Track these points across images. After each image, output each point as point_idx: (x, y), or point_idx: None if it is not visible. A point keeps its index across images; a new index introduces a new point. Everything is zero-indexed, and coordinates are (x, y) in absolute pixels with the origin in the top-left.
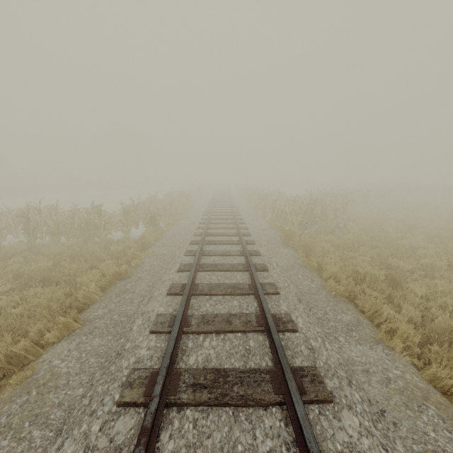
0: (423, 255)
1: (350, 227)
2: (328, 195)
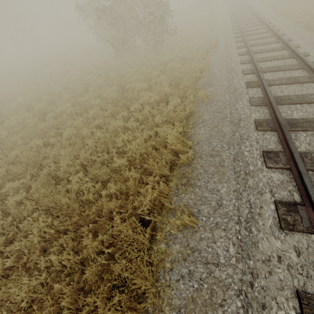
0: None
1: None
2: None
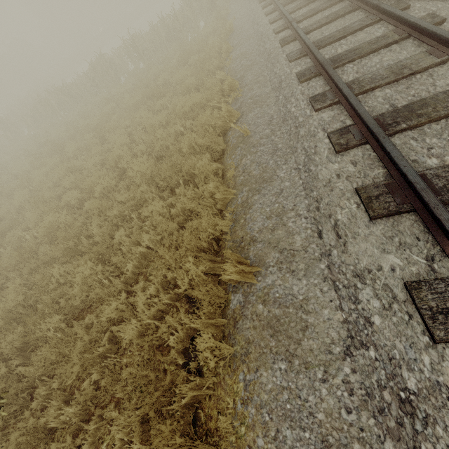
0: None
1: None
2: None
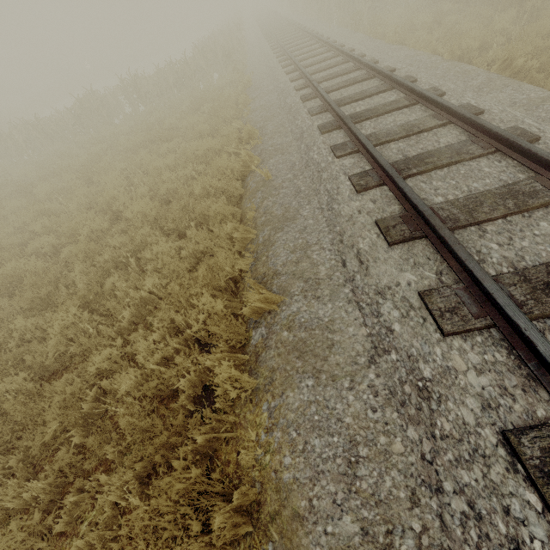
0: None
1: None
2: None
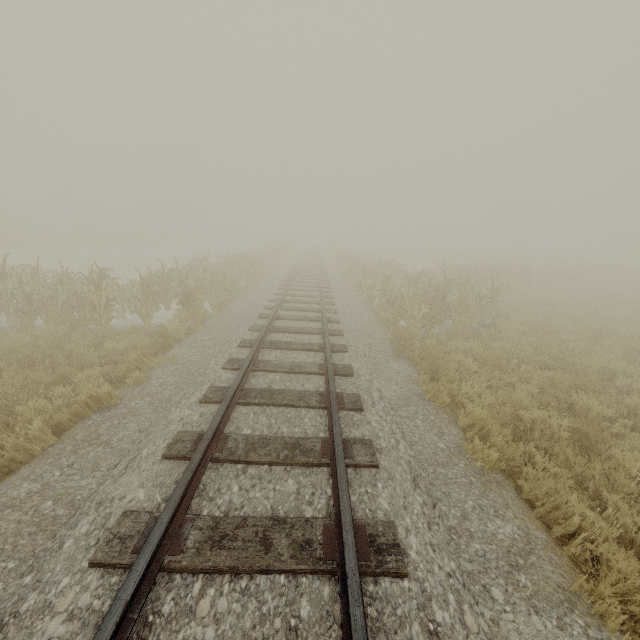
0: (626, 387)
1: (502, 328)
2: (468, 272)
